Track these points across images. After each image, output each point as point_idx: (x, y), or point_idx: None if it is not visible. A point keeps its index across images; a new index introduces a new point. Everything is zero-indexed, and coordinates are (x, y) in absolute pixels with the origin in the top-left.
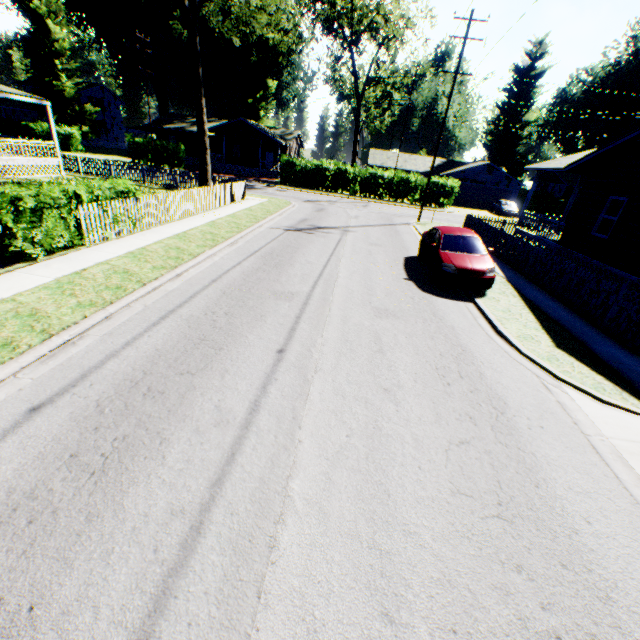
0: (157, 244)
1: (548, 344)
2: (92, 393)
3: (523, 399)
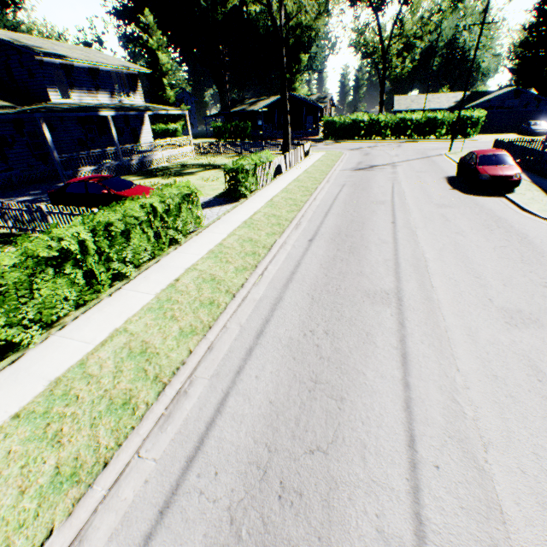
0: (289, 186)
1: None
2: (325, 237)
3: (538, 234)
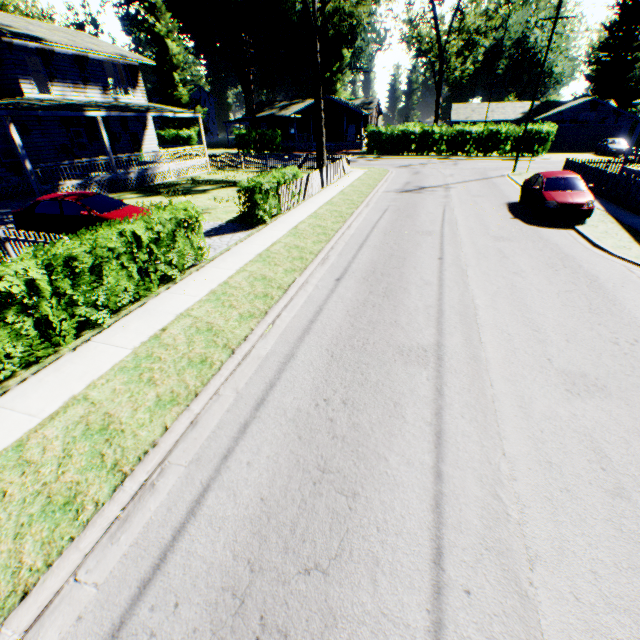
0: (320, 210)
1: (637, 250)
2: (356, 275)
3: (610, 276)
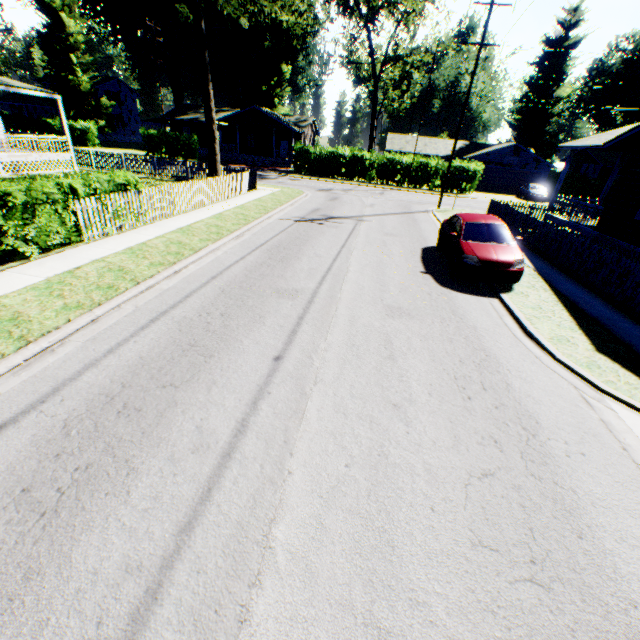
0: (158, 239)
1: (587, 347)
2: (61, 411)
3: (559, 417)
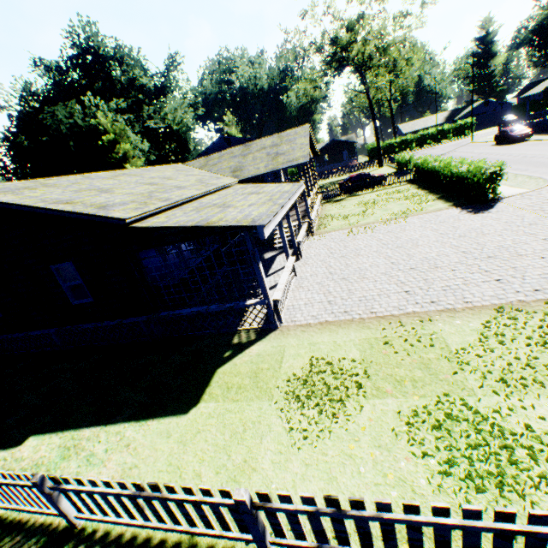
0: None
1: None
2: None
3: None
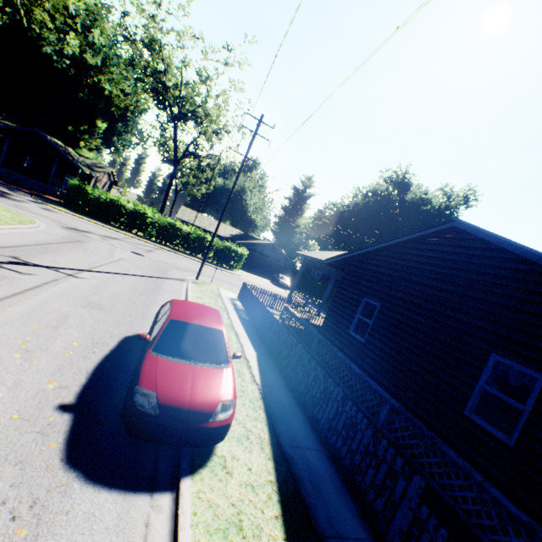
0: None
1: None
2: None
3: None
